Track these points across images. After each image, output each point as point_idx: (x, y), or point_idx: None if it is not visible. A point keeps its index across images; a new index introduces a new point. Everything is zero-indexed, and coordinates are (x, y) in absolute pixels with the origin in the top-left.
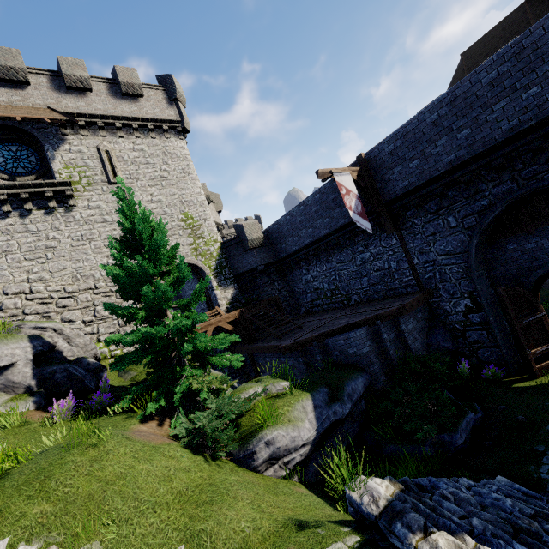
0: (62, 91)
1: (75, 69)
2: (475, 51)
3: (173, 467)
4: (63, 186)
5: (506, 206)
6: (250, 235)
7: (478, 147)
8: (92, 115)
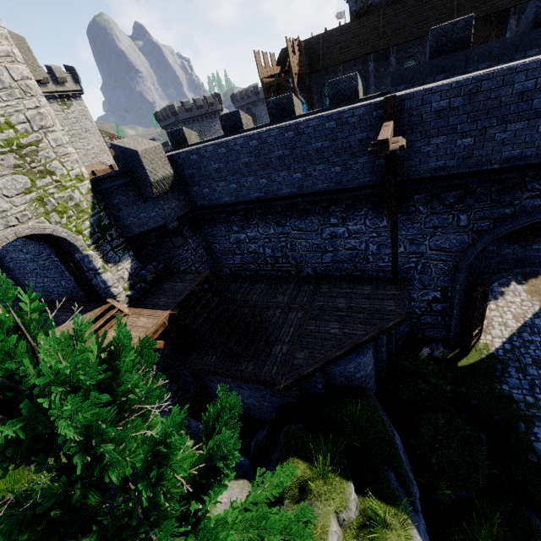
0: None
1: None
2: None
3: None
4: None
5: (531, 223)
6: (153, 173)
7: None
8: None
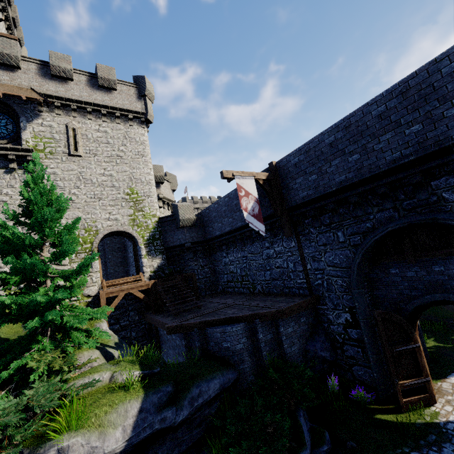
0: (47, 77)
1: (61, 62)
2: None
3: None
4: (25, 152)
5: (386, 232)
6: (182, 215)
7: (365, 172)
8: (68, 99)
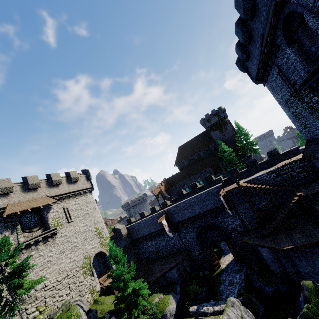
0: (51, 187)
1: (57, 178)
2: (182, 147)
3: None
4: (54, 230)
5: (201, 228)
6: (123, 232)
7: (193, 214)
8: (62, 194)
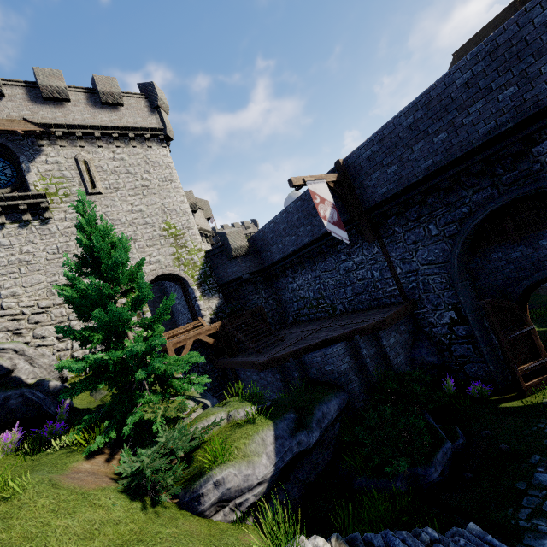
0: (38, 102)
1: (51, 80)
2: (467, 50)
3: (99, 521)
4: (37, 198)
5: (487, 213)
6: (233, 243)
7: (455, 151)
8: (69, 125)
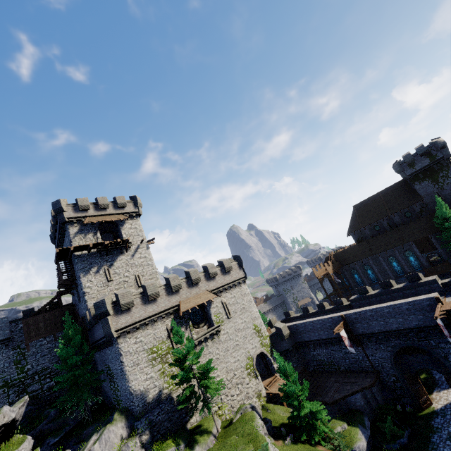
0: (208, 280)
1: (212, 269)
2: (360, 207)
3: None
4: (217, 327)
5: (400, 348)
6: (284, 333)
7: (387, 328)
8: (219, 287)
